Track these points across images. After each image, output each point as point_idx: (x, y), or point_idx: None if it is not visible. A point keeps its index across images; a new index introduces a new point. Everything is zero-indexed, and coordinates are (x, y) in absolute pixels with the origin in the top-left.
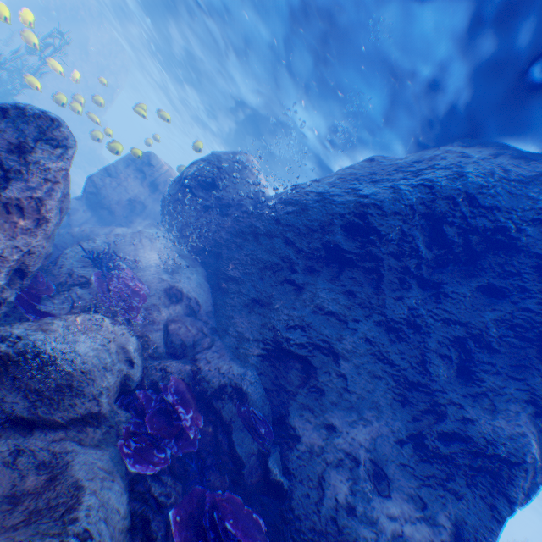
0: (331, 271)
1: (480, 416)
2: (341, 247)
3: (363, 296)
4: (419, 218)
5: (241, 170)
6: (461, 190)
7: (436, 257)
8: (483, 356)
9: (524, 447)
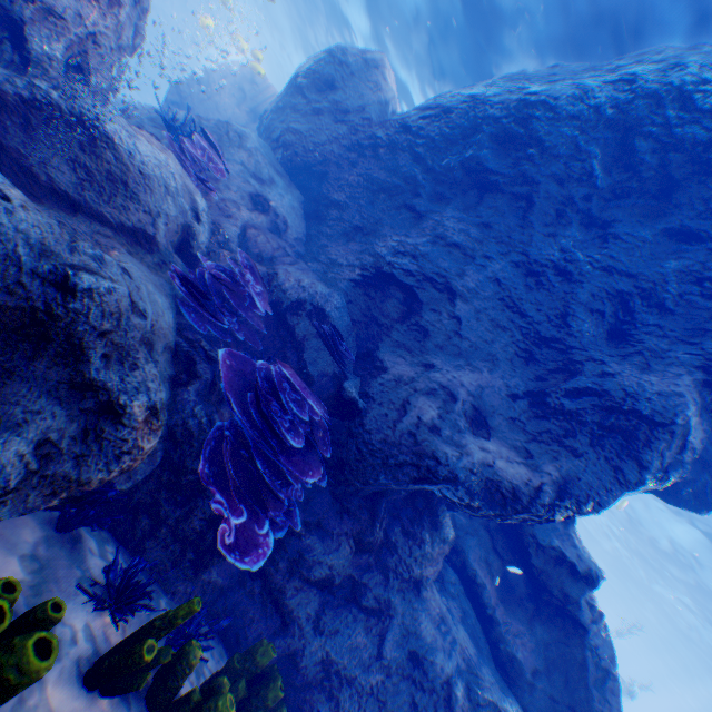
0: (466, 201)
1: (627, 372)
2: (486, 167)
3: (503, 231)
4: (603, 127)
5: (370, 71)
6: (674, 85)
7: (615, 187)
8: (649, 319)
9: (677, 408)
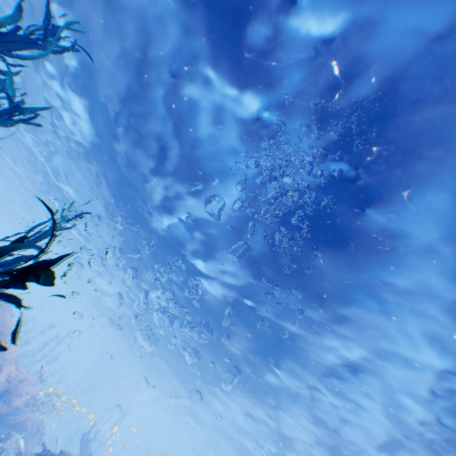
0: None
1: None
2: None
3: None
4: None
5: None
6: None
7: None
8: None
9: None
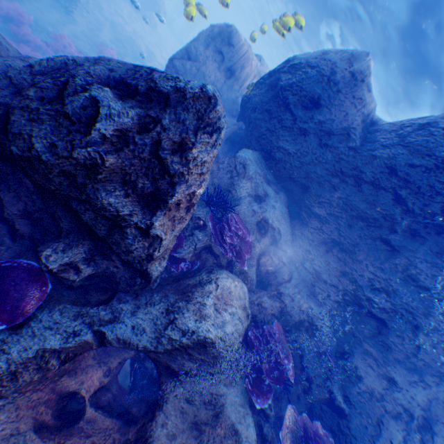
0: (439, 241)
1: None
2: None
3: None
4: None
5: (356, 84)
6: None
7: None
8: None
9: None
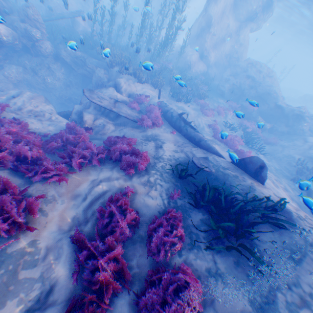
0: None
1: None
2: None
3: None
4: None
5: None
6: None
7: None
8: None
9: None
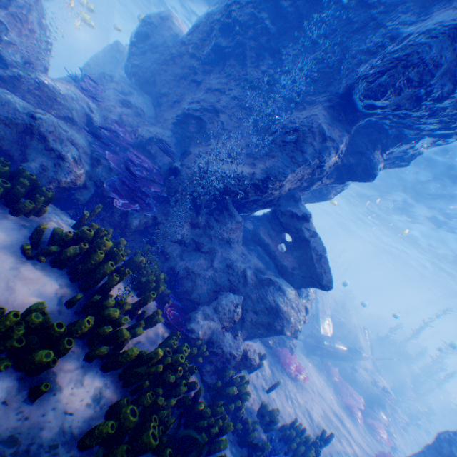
0: (218, 67)
1: (293, 115)
2: (221, 46)
3: (235, 74)
4: (265, 2)
5: (164, 22)
6: None
7: (280, 31)
8: (308, 89)
9: (313, 120)
